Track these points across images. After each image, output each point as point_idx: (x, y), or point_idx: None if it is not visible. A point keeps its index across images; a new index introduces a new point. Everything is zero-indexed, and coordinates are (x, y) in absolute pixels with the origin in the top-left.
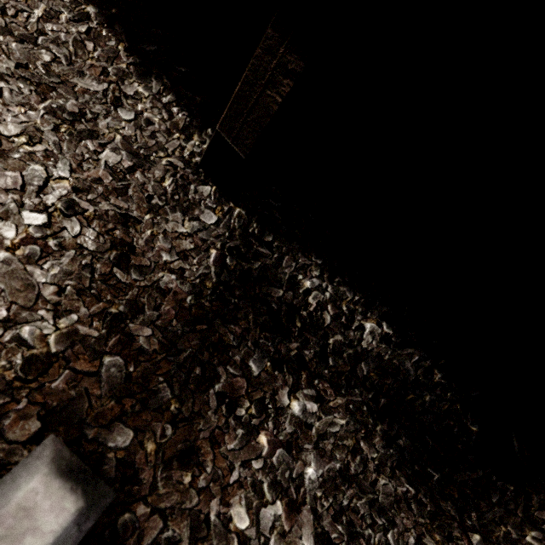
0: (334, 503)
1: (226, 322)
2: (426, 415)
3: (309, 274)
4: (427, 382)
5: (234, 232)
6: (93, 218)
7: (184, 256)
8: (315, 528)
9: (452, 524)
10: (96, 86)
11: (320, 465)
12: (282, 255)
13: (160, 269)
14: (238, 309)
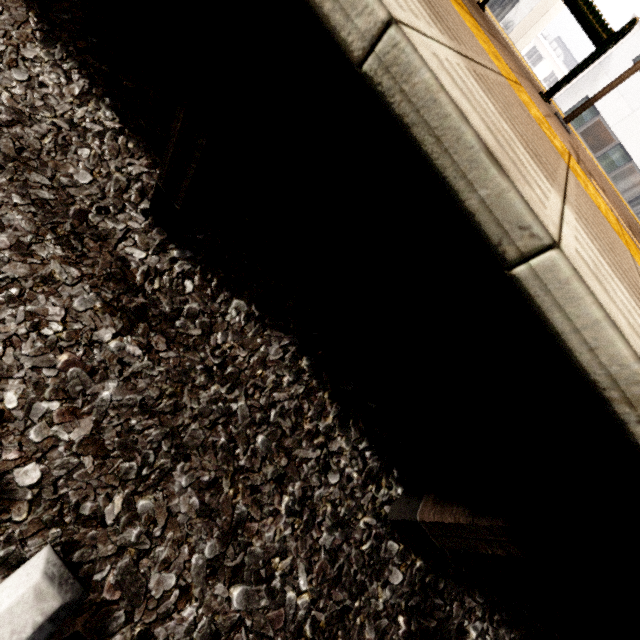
0: None
1: None
2: None
3: (473, 616)
4: None
5: (415, 586)
6: (325, 627)
7: (382, 636)
8: None
9: None
10: (312, 454)
11: None
12: (451, 601)
13: None
14: None
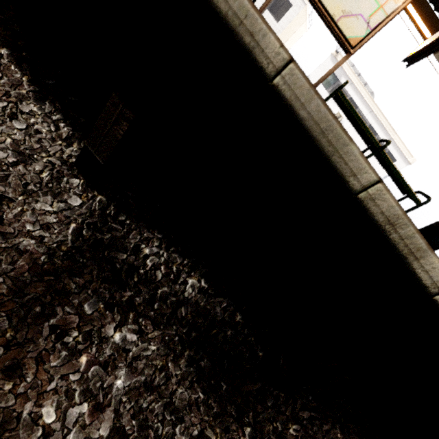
0: (135, 406)
1: (73, 275)
2: (226, 345)
3: (151, 244)
4: (230, 321)
5: (94, 212)
6: None
7: (47, 227)
8: (114, 423)
9: (230, 420)
10: None
11: (130, 378)
12: (131, 230)
13: (23, 235)
14: (85, 266)
